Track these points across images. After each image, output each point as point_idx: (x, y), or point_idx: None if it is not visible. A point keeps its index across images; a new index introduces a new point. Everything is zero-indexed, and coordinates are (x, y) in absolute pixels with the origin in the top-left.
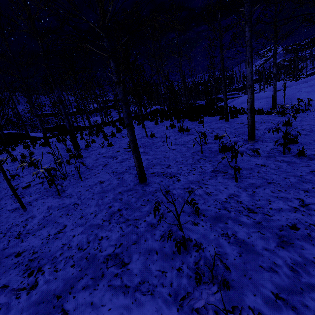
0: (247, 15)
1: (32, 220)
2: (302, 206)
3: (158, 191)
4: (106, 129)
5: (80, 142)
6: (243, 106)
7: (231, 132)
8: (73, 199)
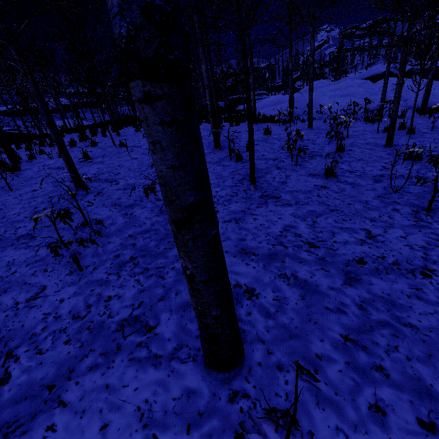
0: (193, 1)
1: None
2: None
3: (90, 193)
4: (69, 137)
5: (24, 154)
6: (262, 111)
7: (211, 140)
8: None
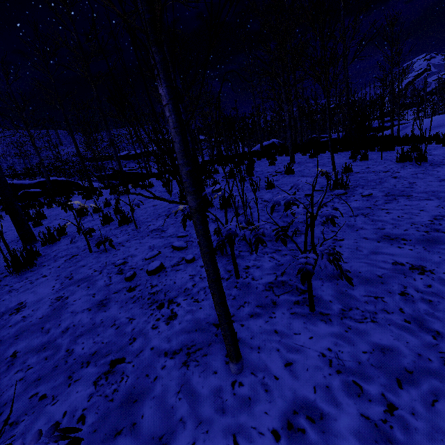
0: None
1: (327, 436)
2: None
3: None
4: (212, 169)
5: None
6: (434, 133)
7: None
8: (397, 329)
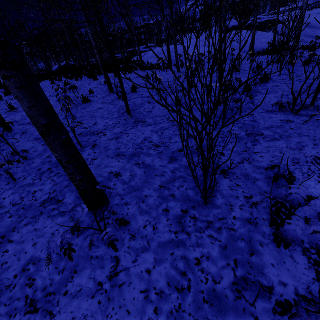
0: None
1: None
2: (93, 125)
3: (17, 133)
4: None
5: None
6: (150, 60)
7: None
8: None
